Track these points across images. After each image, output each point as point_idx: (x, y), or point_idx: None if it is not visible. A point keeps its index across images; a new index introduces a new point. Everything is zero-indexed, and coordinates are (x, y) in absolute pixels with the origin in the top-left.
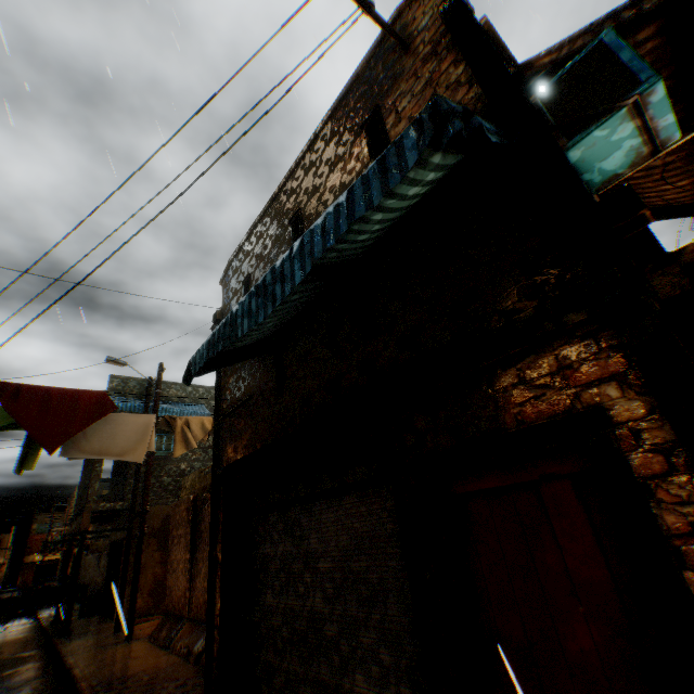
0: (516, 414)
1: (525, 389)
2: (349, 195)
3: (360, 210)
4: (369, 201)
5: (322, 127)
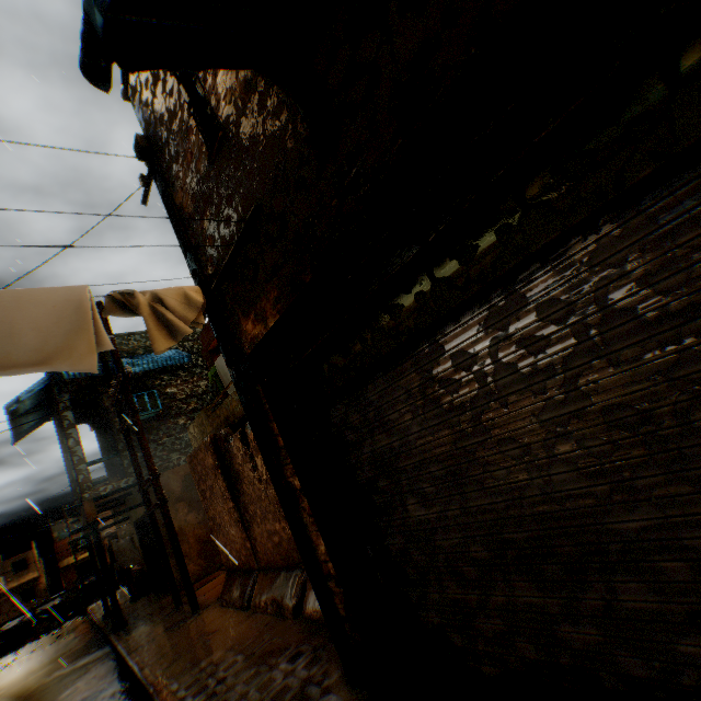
0: None
1: None
2: None
3: None
4: None
5: None
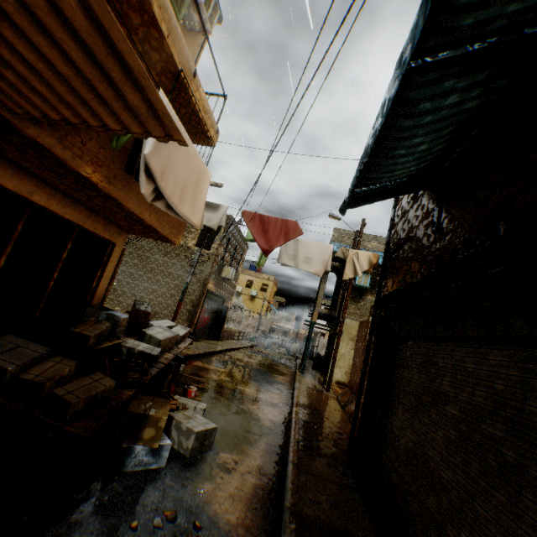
0: None
1: None
2: None
3: None
4: None
5: None
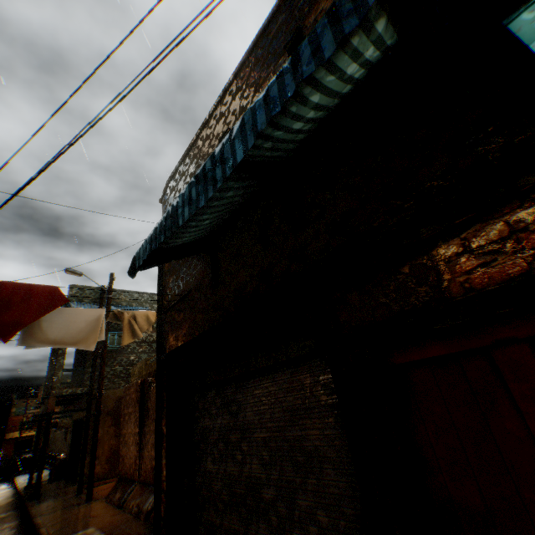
0: (462, 282)
1: (471, 257)
2: (295, 60)
3: (309, 69)
4: (319, 57)
5: (247, 56)
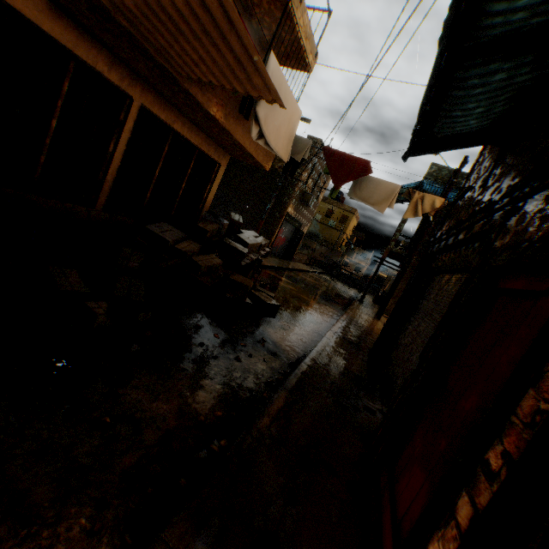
0: None
1: None
2: None
3: None
4: None
5: None
